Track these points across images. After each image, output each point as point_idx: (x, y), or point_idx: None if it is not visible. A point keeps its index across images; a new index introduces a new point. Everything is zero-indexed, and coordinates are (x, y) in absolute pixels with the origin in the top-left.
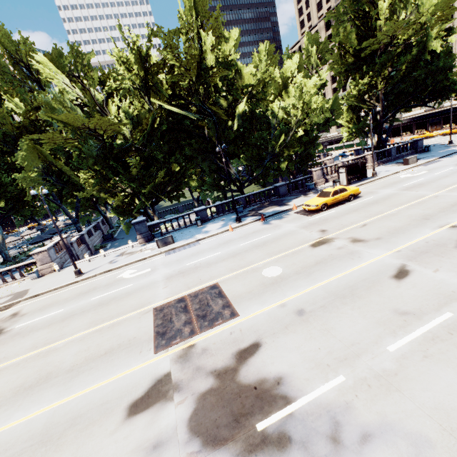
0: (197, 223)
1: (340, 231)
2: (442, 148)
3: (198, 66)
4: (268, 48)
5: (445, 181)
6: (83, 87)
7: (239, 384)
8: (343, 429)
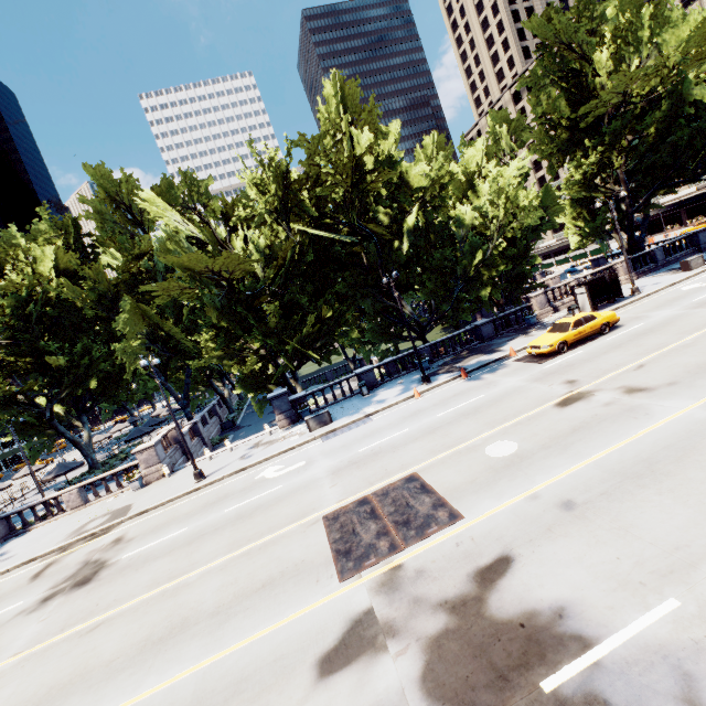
0: (362, 390)
1: (600, 379)
2: None
3: (355, 172)
4: (437, 139)
5: None
6: (200, 222)
7: (492, 621)
8: (701, 685)
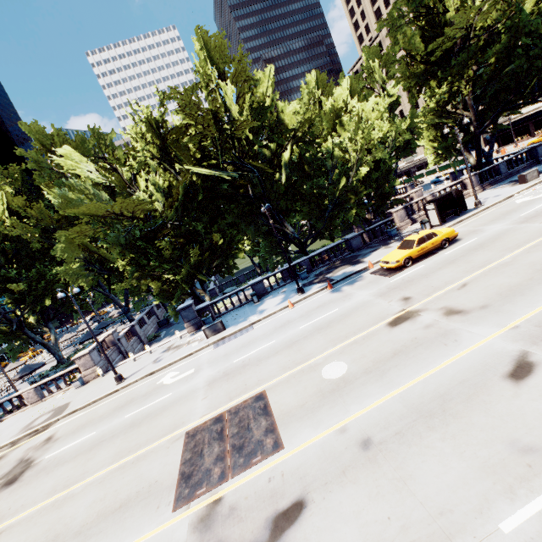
0: (253, 299)
1: (429, 298)
2: None
3: (217, 123)
4: (318, 77)
5: None
6: (110, 169)
7: None
8: None
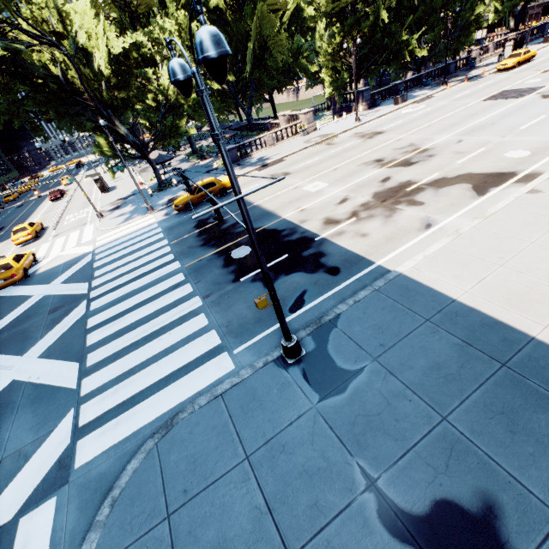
0: (402, 93)
1: None
2: None
3: None
4: None
5: None
6: None
7: None
8: None
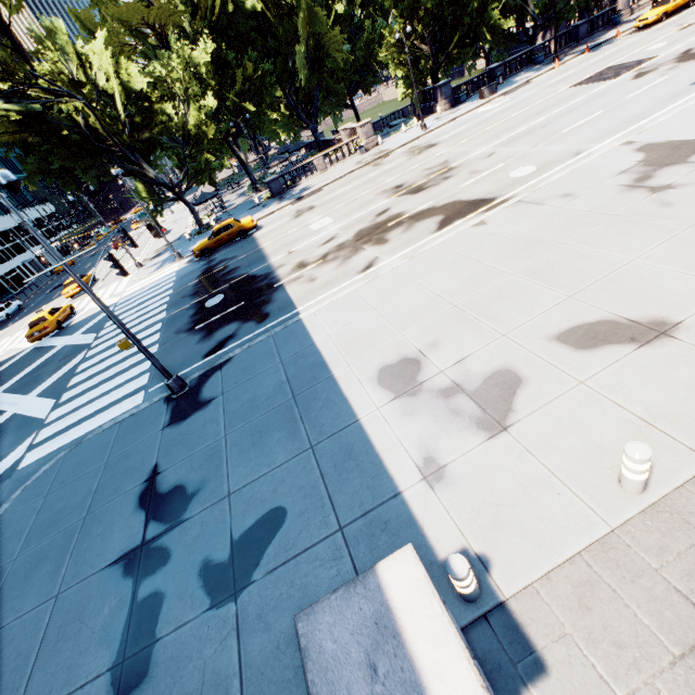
0: (499, 80)
1: None
2: None
3: None
4: None
5: None
6: None
7: None
8: None
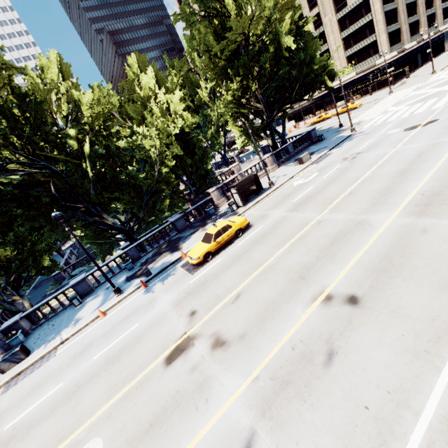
0: (73, 303)
1: (208, 315)
2: (334, 135)
3: None
4: (139, 59)
5: (331, 191)
6: None
7: None
8: None
